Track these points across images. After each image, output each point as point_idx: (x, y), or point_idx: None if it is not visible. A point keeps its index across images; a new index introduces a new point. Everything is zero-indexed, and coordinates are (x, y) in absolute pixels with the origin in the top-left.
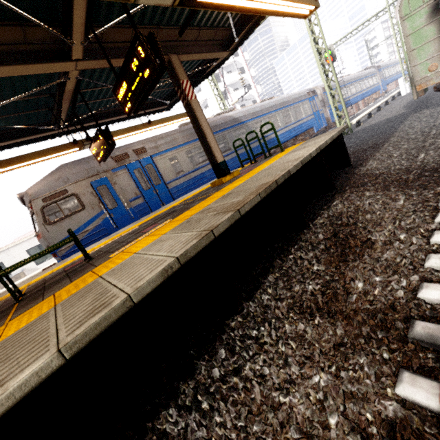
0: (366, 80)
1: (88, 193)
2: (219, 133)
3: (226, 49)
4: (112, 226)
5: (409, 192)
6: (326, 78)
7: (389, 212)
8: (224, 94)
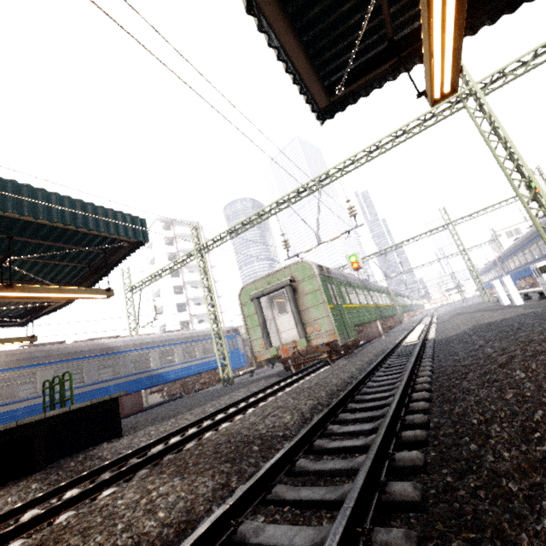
0: None
1: None
2: (74, 361)
3: None
4: None
5: None
6: (216, 326)
7: None
8: (183, 306)
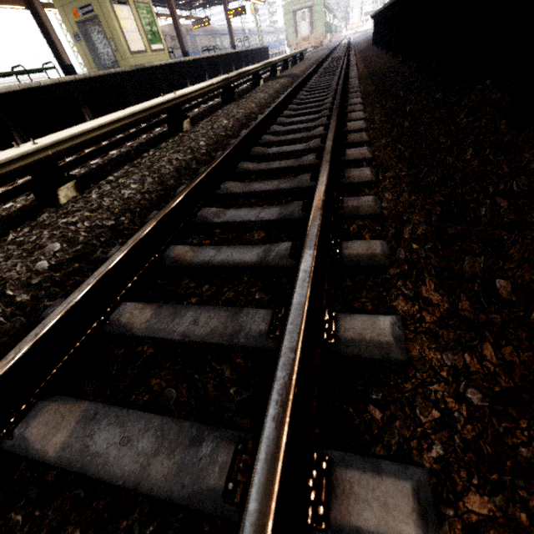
0: (269, 36)
1: None
2: (212, 36)
3: None
4: None
5: None
6: (256, 25)
7: None
8: None
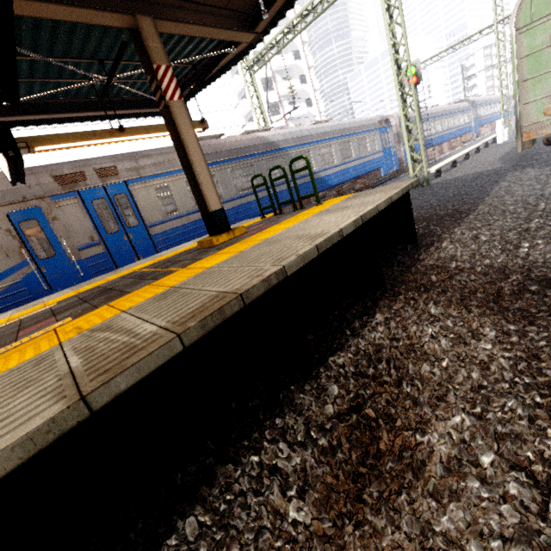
0: (456, 116)
1: (0, 230)
2: (244, 160)
3: (251, 30)
4: (41, 286)
5: (503, 323)
6: (403, 103)
7: (465, 366)
8: (275, 107)
